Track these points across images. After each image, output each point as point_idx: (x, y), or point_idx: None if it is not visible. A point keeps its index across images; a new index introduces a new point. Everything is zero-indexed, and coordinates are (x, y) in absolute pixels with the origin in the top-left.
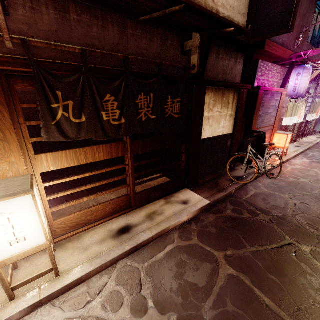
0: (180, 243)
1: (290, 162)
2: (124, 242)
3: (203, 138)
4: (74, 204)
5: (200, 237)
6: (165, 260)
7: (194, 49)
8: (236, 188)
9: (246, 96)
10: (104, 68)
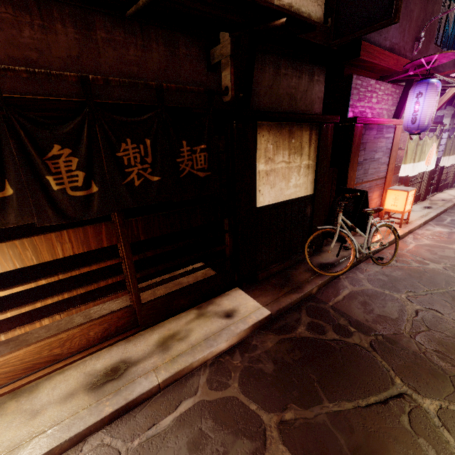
0: (206, 396)
1: (414, 234)
2: (105, 397)
3: (260, 206)
4: (23, 332)
5: (243, 381)
6: (172, 433)
7: (225, 60)
8: (320, 284)
9: (332, 134)
10: (42, 99)
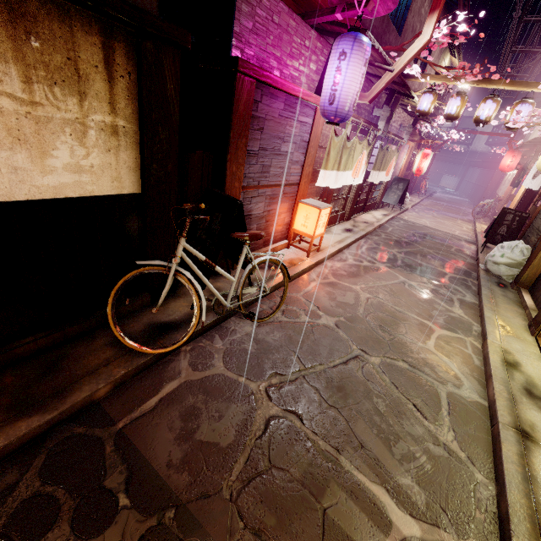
0: None
1: (323, 266)
2: None
3: None
4: None
5: None
6: None
7: None
8: (120, 377)
9: (178, 72)
10: None
